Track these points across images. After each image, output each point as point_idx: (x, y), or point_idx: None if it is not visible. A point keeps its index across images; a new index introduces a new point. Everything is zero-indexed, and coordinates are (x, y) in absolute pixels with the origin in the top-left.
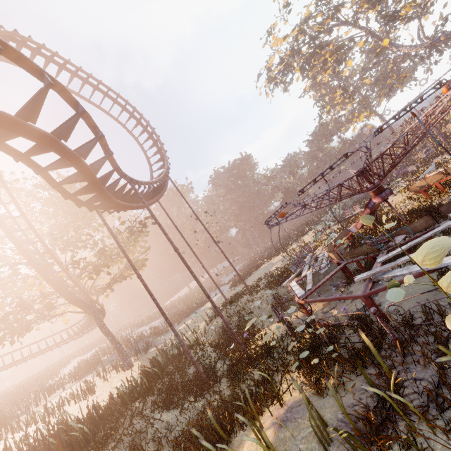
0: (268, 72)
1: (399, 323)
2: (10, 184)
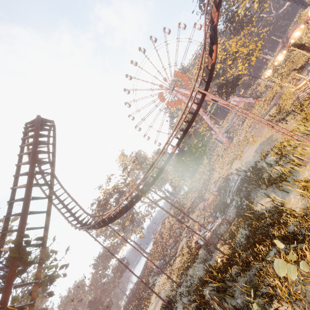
0: (99, 202)
1: (244, 187)
2: None
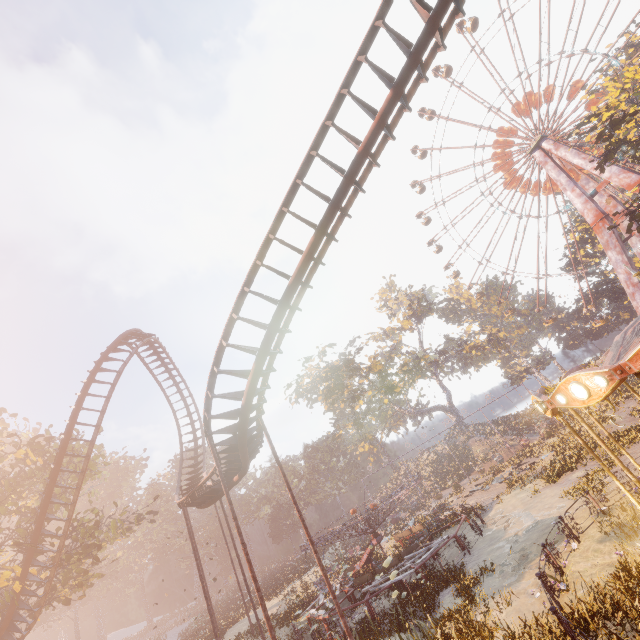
0: (298, 386)
1: (380, 609)
2: (3, 428)
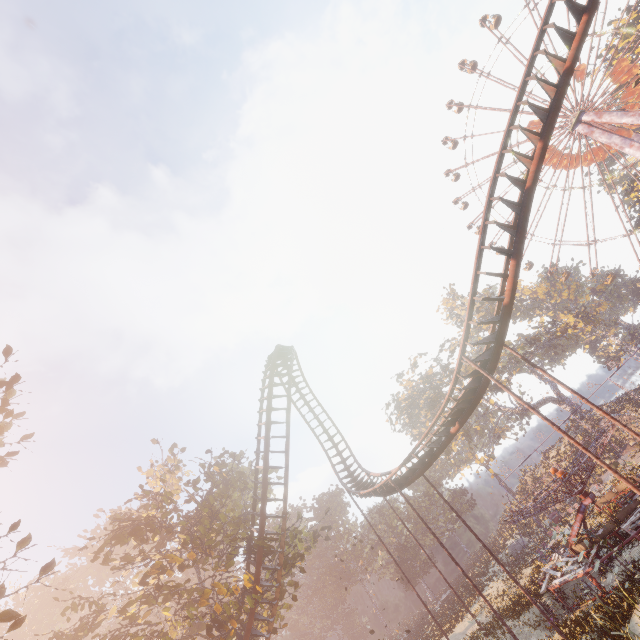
0: (398, 404)
1: None
2: (178, 461)
